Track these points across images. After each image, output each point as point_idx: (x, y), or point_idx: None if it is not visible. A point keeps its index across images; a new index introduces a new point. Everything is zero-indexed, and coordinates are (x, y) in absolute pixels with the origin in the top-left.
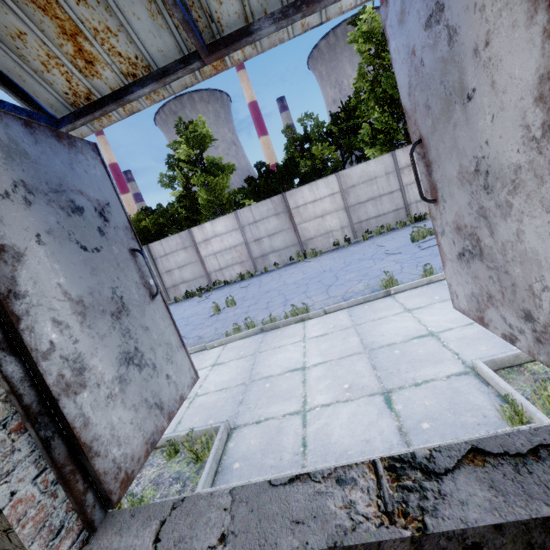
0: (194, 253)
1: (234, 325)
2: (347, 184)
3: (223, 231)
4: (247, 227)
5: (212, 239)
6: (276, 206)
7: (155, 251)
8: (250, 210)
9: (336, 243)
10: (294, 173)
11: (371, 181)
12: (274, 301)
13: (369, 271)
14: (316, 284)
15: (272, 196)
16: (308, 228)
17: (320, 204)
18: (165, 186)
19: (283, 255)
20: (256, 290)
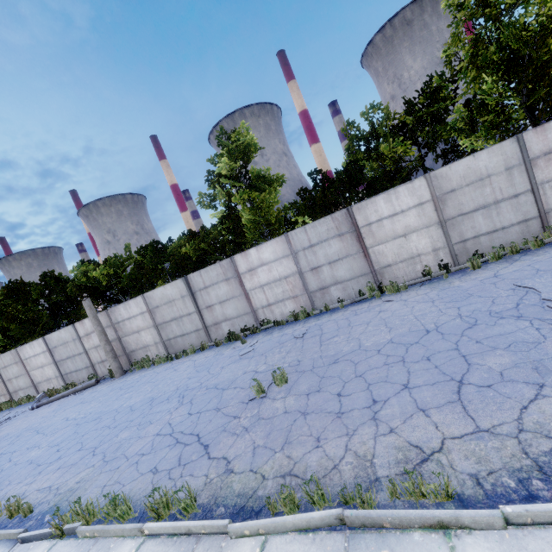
0: (237, 286)
1: (283, 451)
2: (443, 188)
3: (271, 258)
4: (301, 252)
5: (258, 268)
6: (338, 225)
7: (194, 283)
8: (304, 232)
9: (426, 272)
10: (358, 179)
11: (482, 182)
12: (350, 395)
13: (543, 359)
14: (424, 365)
15: (330, 209)
16: (383, 251)
17: (401, 219)
18: (205, 206)
19: (349, 288)
20: (316, 349)
